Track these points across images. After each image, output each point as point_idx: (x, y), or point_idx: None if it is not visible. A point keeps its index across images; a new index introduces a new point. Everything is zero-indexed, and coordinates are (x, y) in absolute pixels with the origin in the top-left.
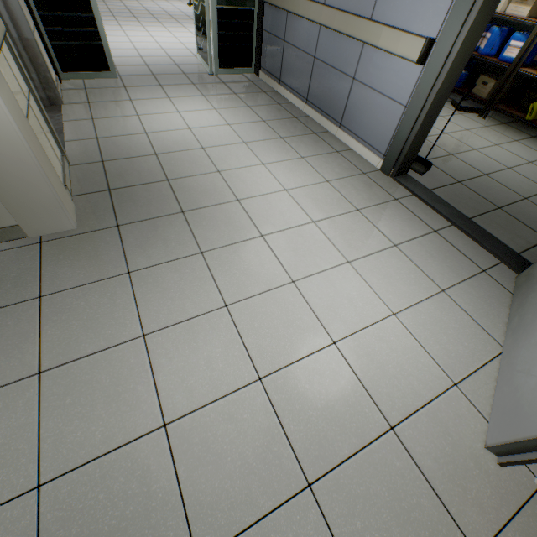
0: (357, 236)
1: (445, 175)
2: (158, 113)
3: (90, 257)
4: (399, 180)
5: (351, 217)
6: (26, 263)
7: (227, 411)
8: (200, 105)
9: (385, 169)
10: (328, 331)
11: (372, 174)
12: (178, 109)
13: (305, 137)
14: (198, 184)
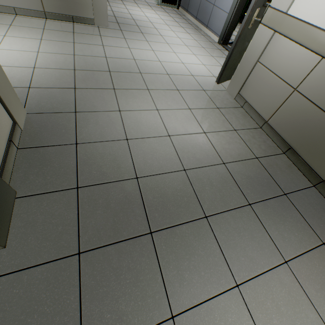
0: (200, 51)
1: None
2: (134, 10)
3: (113, 33)
4: (223, 46)
5: (200, 48)
6: (95, 29)
7: (150, 62)
8: (152, 12)
9: (219, 41)
10: (182, 61)
11: (214, 43)
12: (142, 11)
13: (192, 29)
14: (148, 29)
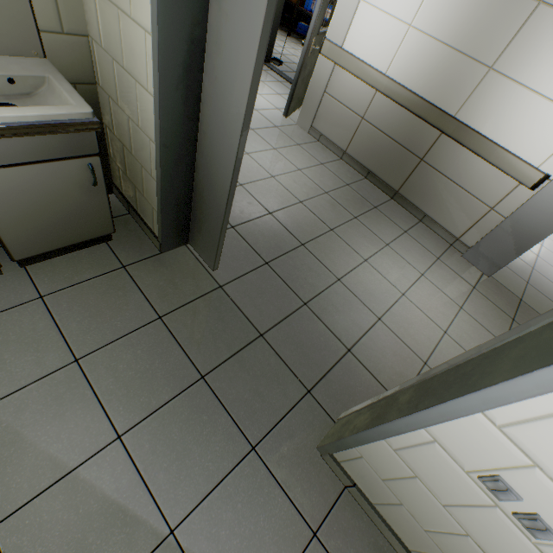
0: None
1: (290, 69)
2: None
3: None
4: (266, 64)
5: None
6: None
7: None
8: None
9: None
10: None
11: None
12: None
13: None
14: None
